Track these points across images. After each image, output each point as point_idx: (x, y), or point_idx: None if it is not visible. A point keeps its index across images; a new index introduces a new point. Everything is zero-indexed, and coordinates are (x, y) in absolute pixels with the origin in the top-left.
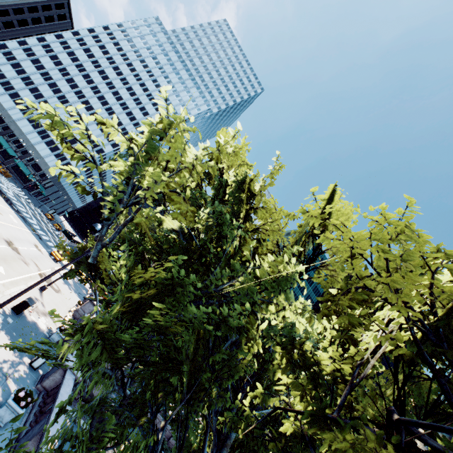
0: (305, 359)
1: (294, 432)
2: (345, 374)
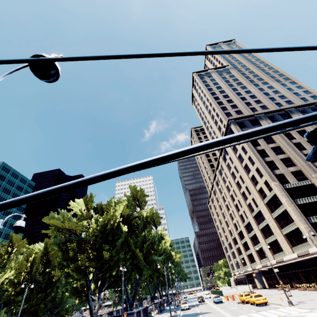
0: (14, 283)
1: (15, 291)
2: (20, 281)
